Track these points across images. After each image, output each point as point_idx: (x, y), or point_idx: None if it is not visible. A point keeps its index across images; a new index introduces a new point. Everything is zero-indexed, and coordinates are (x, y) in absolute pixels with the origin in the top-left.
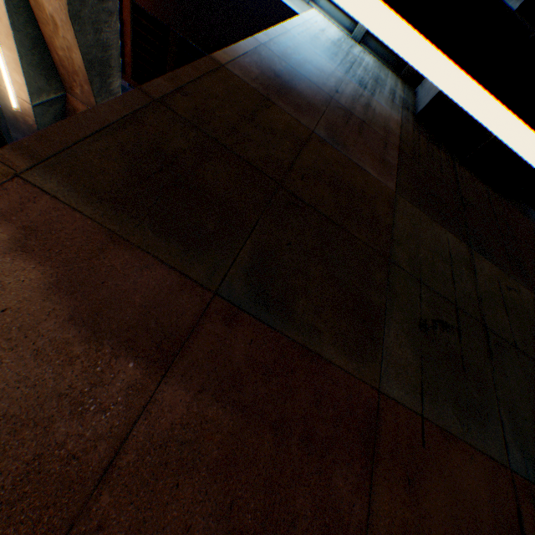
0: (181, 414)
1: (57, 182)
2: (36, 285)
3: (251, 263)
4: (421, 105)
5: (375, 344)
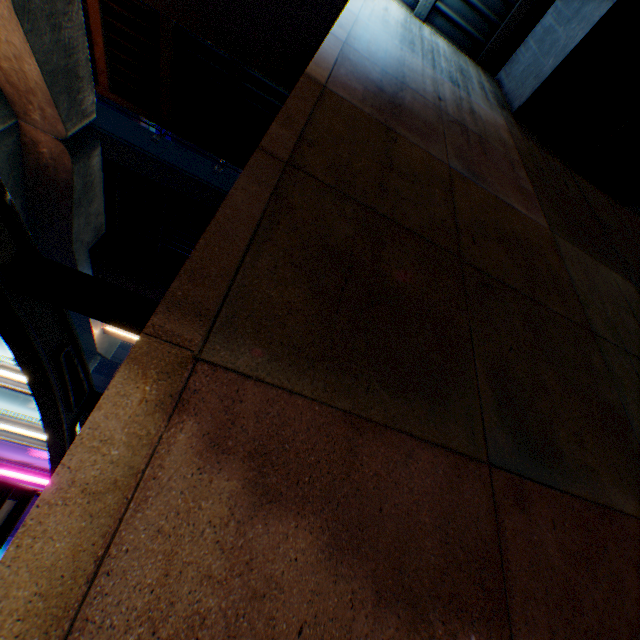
0: None
1: (247, 351)
2: (312, 558)
3: (494, 396)
4: (518, 100)
5: (639, 463)
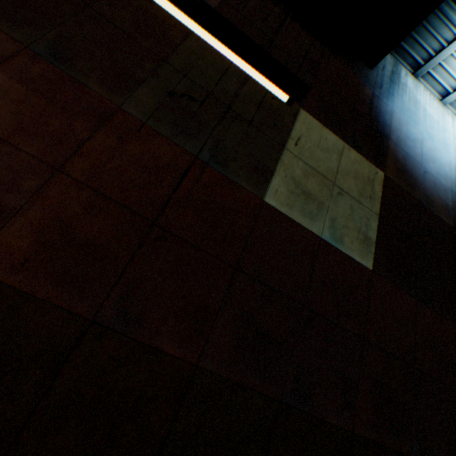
0: (1, 83)
1: None
2: None
3: (54, 41)
4: None
5: (129, 92)
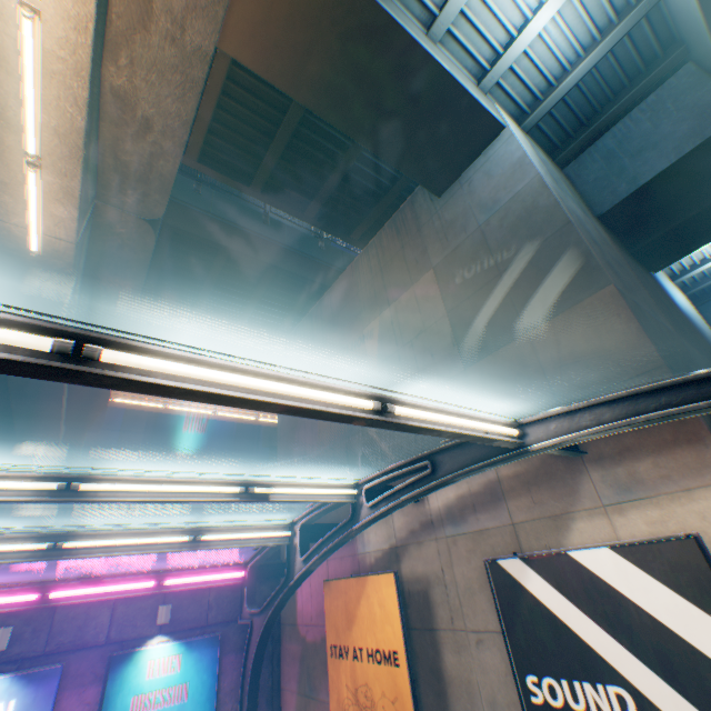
0: None
1: None
2: None
3: None
4: (598, 207)
5: None
